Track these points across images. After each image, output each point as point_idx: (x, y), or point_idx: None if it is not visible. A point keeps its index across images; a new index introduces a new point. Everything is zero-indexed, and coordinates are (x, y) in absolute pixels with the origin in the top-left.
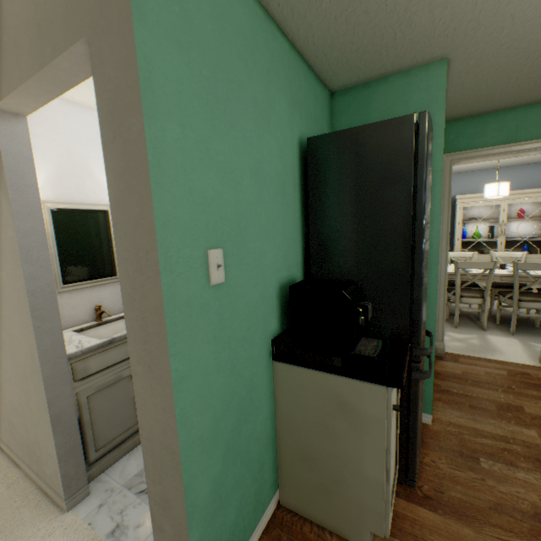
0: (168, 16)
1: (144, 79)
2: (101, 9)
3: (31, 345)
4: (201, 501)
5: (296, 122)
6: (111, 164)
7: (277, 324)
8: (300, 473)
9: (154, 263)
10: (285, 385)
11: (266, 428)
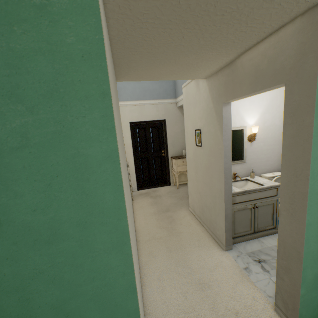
0: None
1: (316, 101)
2: (296, 74)
3: (221, 187)
4: (307, 279)
5: None
6: (286, 132)
7: None
8: None
9: (305, 175)
10: None
11: None
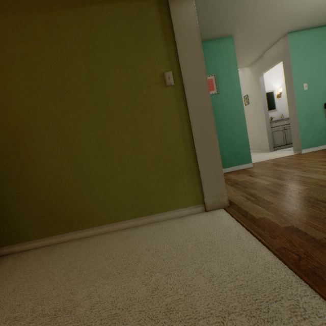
0: (295, 50)
1: (291, 62)
2: (284, 55)
3: (262, 118)
4: (301, 128)
5: None
6: (285, 76)
7: None
8: None
9: (292, 87)
10: None
11: (322, 125)
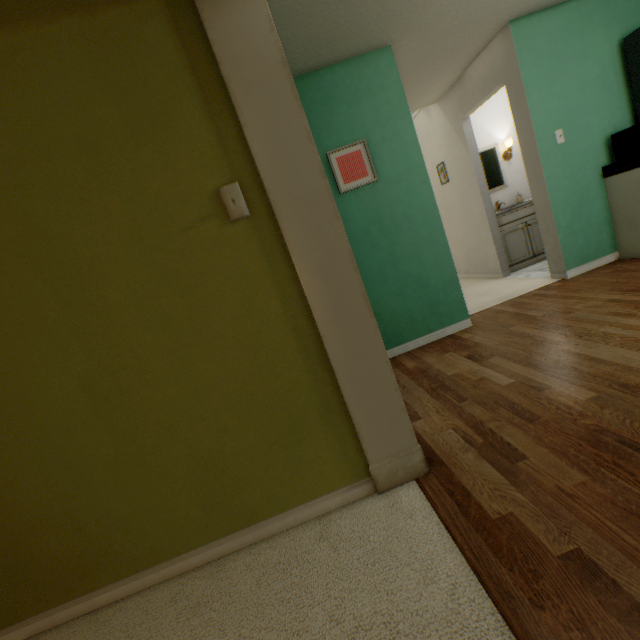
0: (529, 60)
1: (524, 87)
2: (508, 73)
3: (480, 209)
4: (561, 226)
5: (613, 34)
6: (514, 118)
7: (606, 161)
8: (627, 235)
9: (533, 142)
10: (611, 189)
11: (601, 215)
